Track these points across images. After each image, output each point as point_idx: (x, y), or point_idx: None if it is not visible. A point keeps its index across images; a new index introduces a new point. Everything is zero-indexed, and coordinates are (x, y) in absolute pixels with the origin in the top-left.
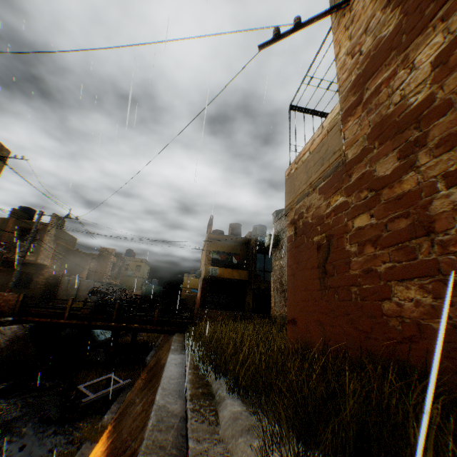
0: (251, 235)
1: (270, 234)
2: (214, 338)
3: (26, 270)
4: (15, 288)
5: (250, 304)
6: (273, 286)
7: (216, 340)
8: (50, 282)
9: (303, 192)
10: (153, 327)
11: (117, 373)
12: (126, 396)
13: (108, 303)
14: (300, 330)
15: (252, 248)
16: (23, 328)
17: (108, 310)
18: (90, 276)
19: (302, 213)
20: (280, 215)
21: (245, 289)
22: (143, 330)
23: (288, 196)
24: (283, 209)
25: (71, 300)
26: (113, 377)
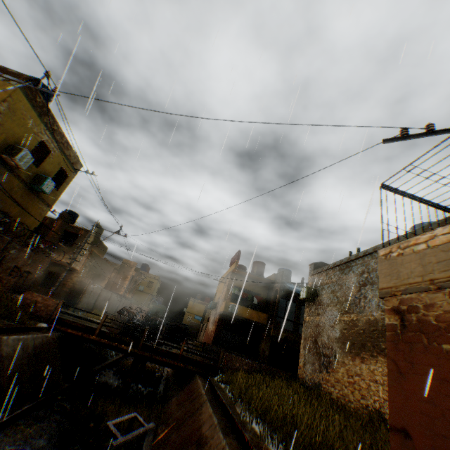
0: (276, 277)
1: (307, 287)
2: (273, 410)
3: (57, 271)
4: (43, 286)
5: (265, 351)
6: (304, 343)
7: (275, 412)
8: (75, 287)
9: (416, 284)
10: (176, 363)
11: (135, 409)
12: (151, 445)
13: (138, 327)
14: (419, 448)
15: (275, 292)
16: (55, 338)
17: (137, 334)
18: (108, 286)
19: (415, 307)
20: (321, 269)
21: (261, 333)
22: (165, 363)
23: (384, 278)
24: (321, 262)
25: (105, 316)
26: (138, 417)
